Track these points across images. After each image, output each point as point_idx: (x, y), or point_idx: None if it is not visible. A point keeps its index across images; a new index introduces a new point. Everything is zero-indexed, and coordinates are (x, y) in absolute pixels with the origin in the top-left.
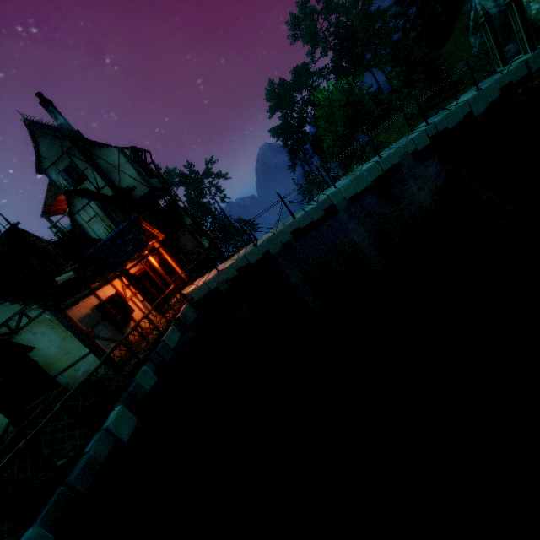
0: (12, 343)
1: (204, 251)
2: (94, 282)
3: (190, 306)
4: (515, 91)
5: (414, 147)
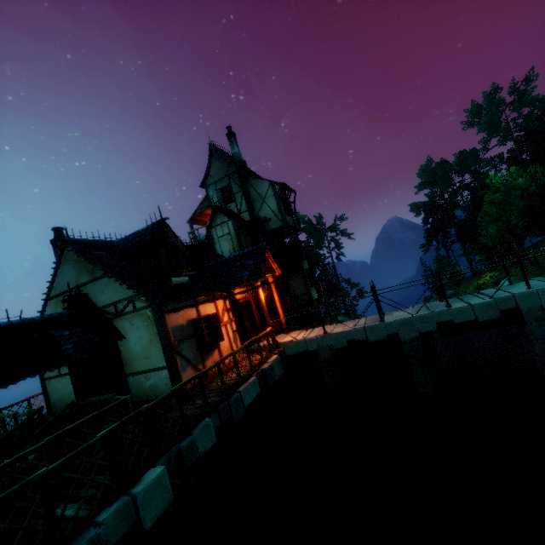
0: (111, 324)
1: (310, 301)
2: (201, 294)
3: (279, 360)
4: None
5: None
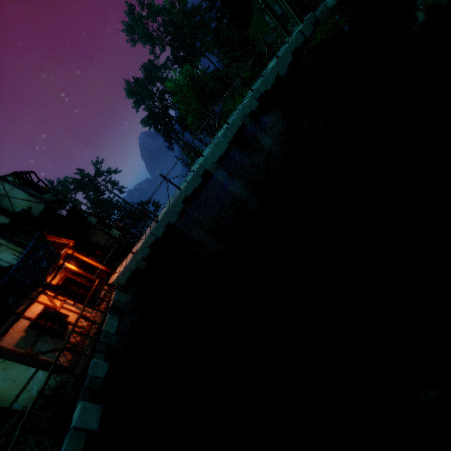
0: None
1: (117, 240)
2: (18, 306)
3: (119, 292)
4: (302, 53)
5: (249, 109)
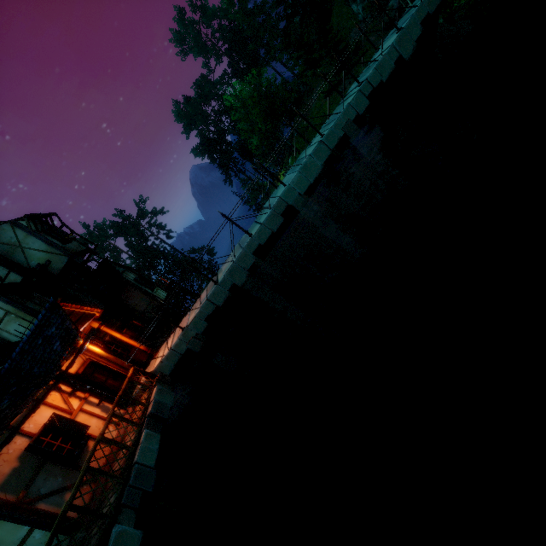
0: None
1: (162, 303)
2: (12, 416)
3: (162, 387)
4: (436, 22)
5: (354, 112)
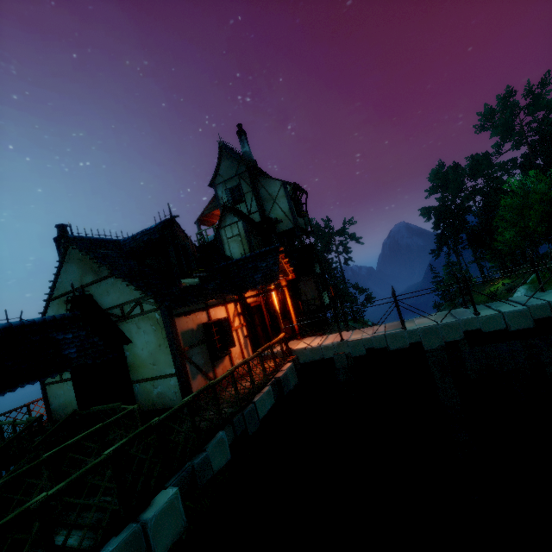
0: (117, 328)
1: (322, 306)
2: (212, 297)
3: (294, 368)
4: None
5: None
